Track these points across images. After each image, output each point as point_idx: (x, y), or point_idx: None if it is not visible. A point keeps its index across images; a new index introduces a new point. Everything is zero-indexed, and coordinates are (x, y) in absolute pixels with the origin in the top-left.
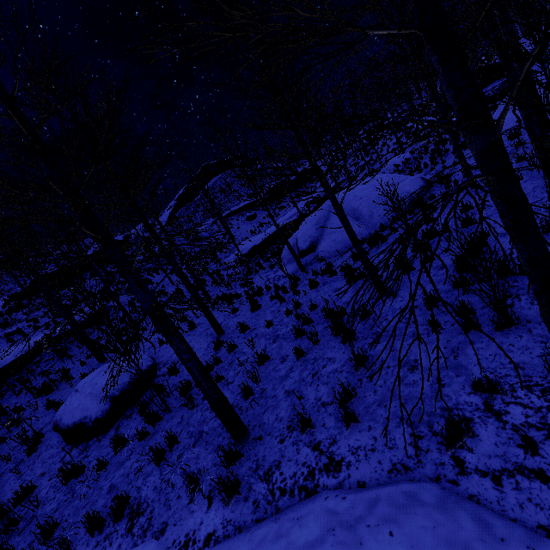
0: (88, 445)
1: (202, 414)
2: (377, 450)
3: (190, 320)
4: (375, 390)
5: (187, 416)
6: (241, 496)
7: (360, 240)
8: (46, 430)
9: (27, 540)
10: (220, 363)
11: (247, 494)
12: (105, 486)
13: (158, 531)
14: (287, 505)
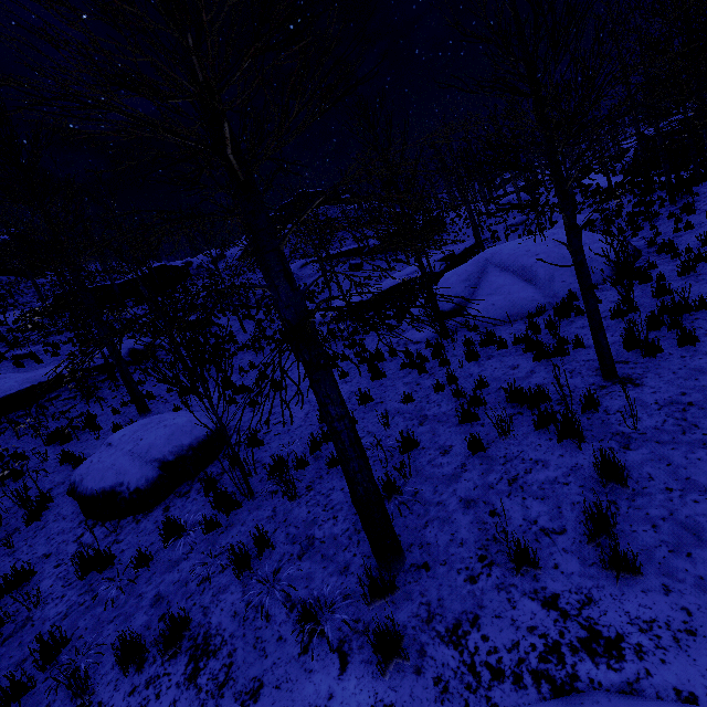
0: (119, 525)
1: (309, 511)
2: (702, 635)
3: (275, 379)
4: (653, 524)
5: (283, 509)
6: (406, 662)
7: (534, 309)
8: (57, 493)
9: (14, 655)
10: (331, 442)
11: (418, 662)
12: (147, 594)
13: (246, 692)
14: (513, 702)
